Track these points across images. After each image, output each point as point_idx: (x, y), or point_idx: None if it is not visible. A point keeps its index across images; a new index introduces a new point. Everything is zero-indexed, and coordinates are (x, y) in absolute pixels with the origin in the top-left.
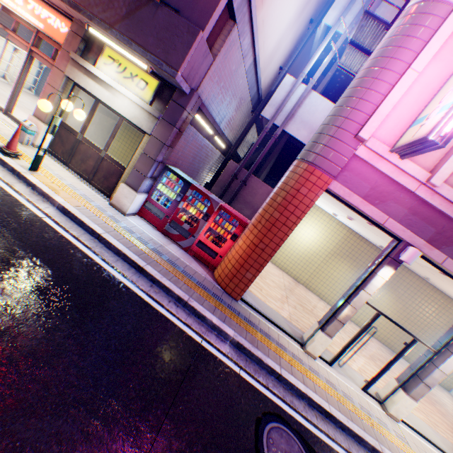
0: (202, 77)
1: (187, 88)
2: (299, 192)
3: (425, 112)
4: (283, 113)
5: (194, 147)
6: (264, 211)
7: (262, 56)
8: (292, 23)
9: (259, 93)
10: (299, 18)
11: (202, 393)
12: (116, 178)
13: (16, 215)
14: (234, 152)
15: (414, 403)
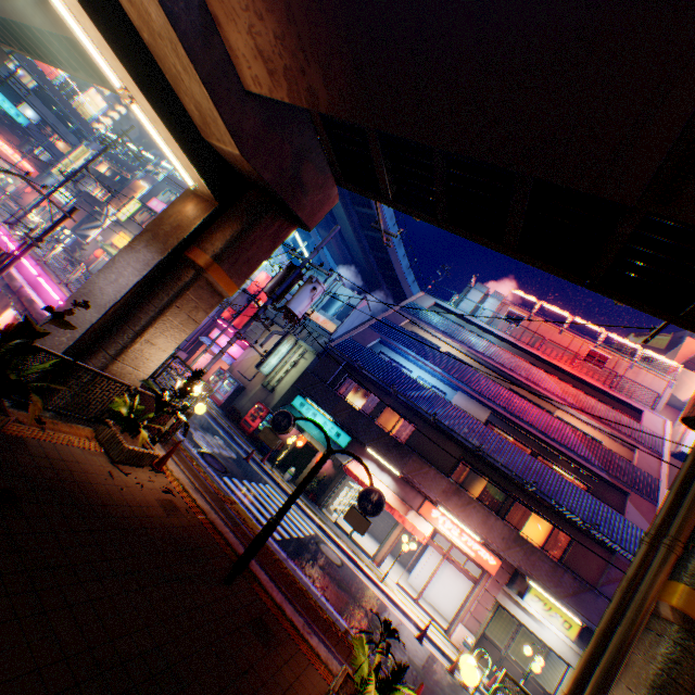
0: None
1: None
2: None
3: None
4: None
5: None
6: None
7: None
8: None
9: None
10: None
11: None
12: None
13: None
14: None
15: None
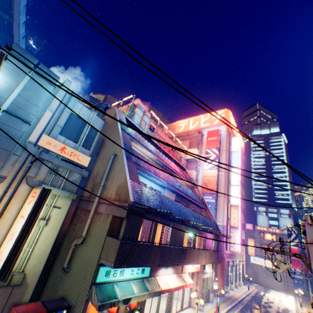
0: None
1: None
2: (224, 264)
3: (231, 244)
4: None
5: None
6: (220, 272)
7: None
8: None
9: None
10: None
11: (251, 309)
12: (208, 294)
13: None
14: None
15: (234, 284)
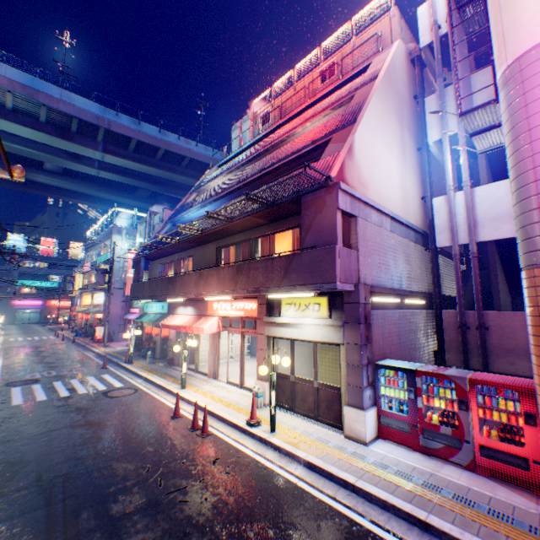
0: (356, 269)
1: (350, 286)
2: None
3: None
4: (460, 229)
5: (390, 326)
6: (539, 358)
7: (395, 209)
8: (402, 168)
9: (418, 232)
10: (404, 160)
11: None
12: (336, 403)
13: (276, 488)
14: (439, 298)
15: None
